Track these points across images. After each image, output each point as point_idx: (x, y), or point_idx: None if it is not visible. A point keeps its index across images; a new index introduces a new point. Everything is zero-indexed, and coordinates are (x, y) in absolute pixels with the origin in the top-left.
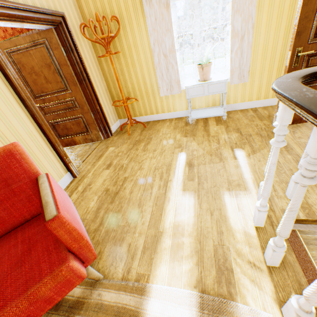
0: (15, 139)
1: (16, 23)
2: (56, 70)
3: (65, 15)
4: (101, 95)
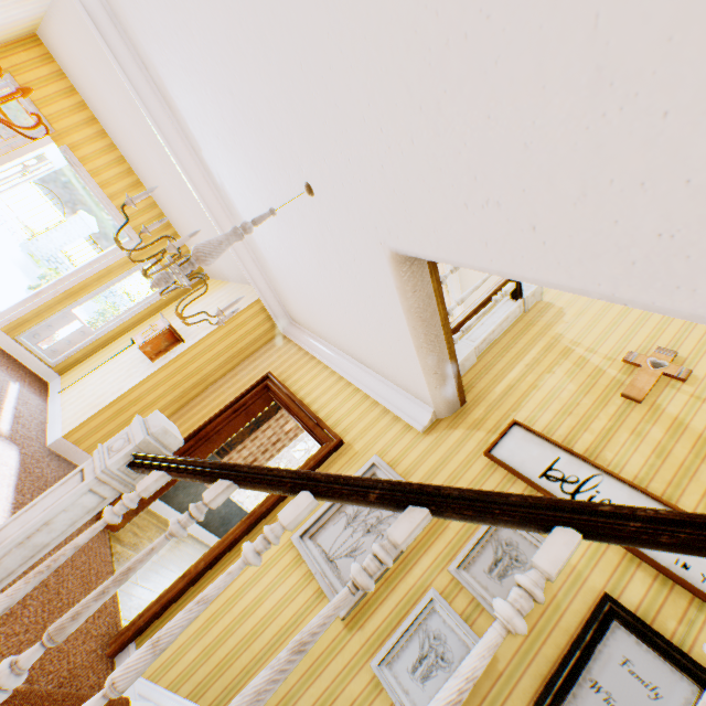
0: None
1: None
2: None
3: None
4: None
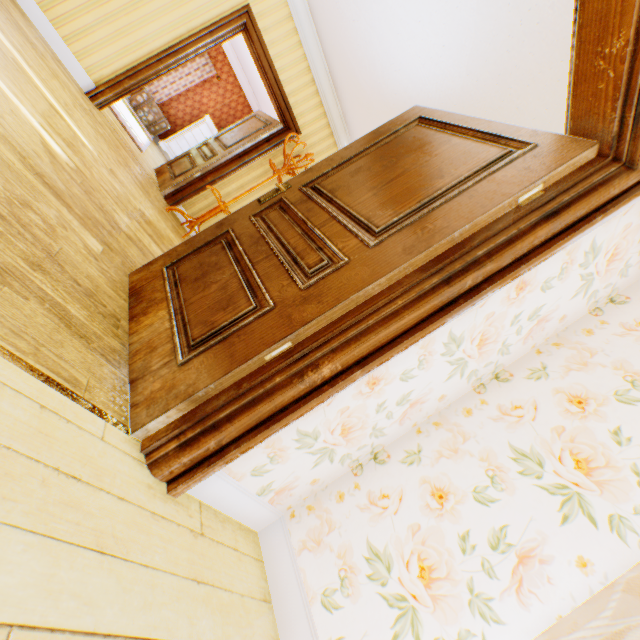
0: (135, 20)
1: (260, 68)
2: (246, 137)
3: (300, 135)
4: (232, 196)
